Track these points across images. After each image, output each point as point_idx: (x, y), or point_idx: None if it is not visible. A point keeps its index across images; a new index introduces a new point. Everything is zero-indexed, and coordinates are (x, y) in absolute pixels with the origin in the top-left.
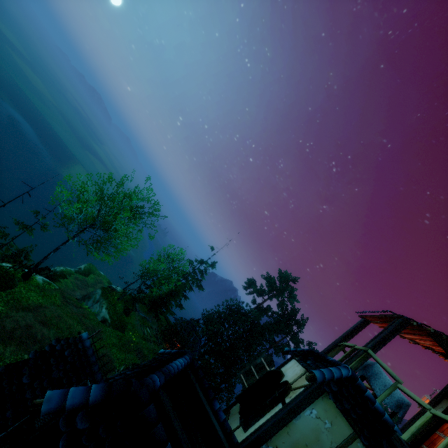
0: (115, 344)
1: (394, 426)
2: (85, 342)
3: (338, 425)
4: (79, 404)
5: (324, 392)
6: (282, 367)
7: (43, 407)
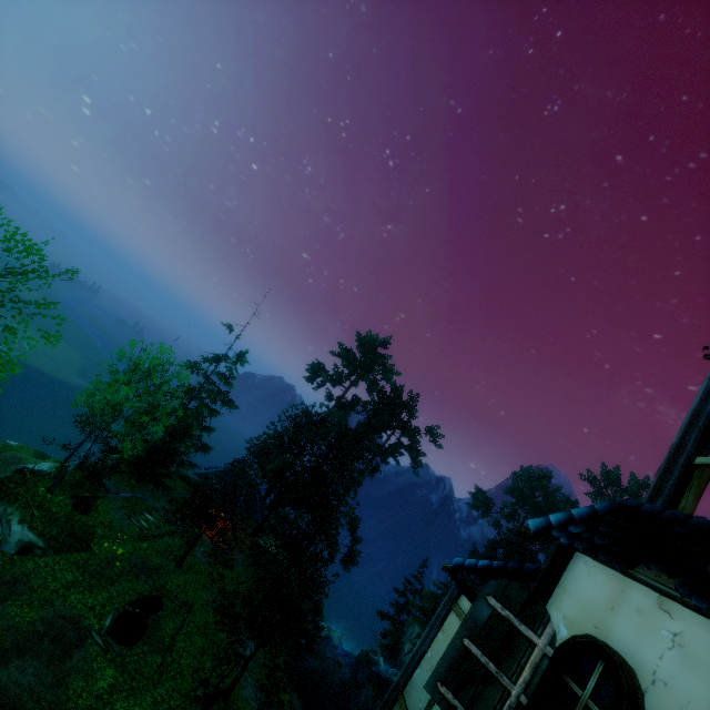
0: (73, 584)
1: None
2: None
3: None
4: None
5: None
6: (552, 591)
7: None
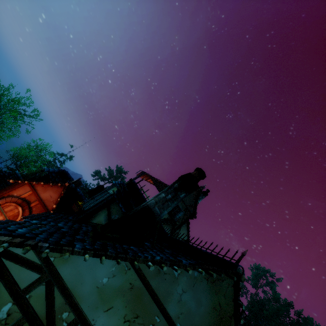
0: None
1: None
2: (18, 174)
3: None
4: (53, 171)
5: (115, 186)
6: None
7: (45, 170)
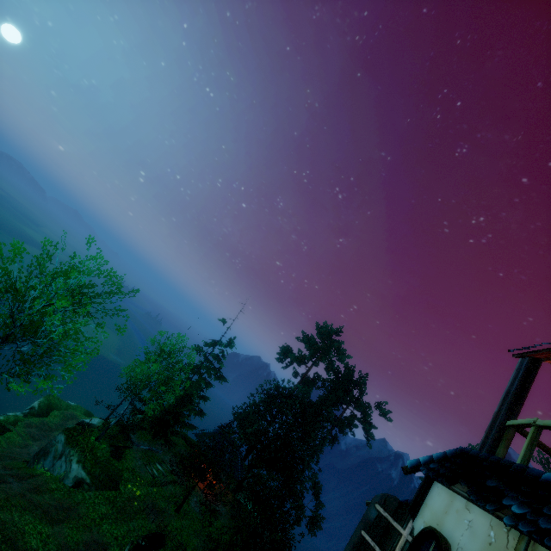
0: (105, 516)
1: None
2: None
3: None
4: None
5: None
6: (419, 507)
7: None
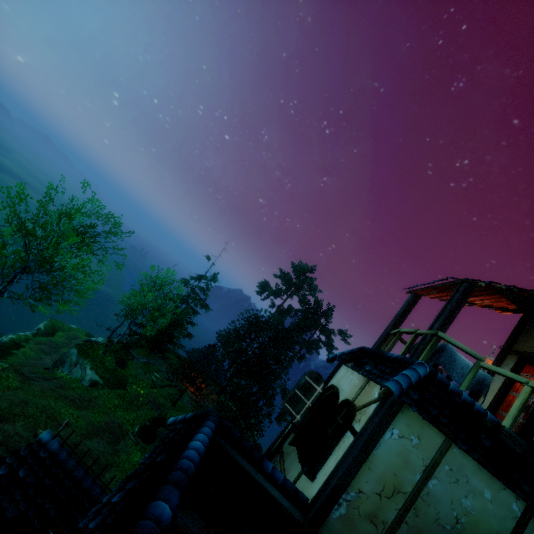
0: (118, 406)
1: (487, 413)
2: (50, 446)
3: (427, 436)
4: None
5: (403, 404)
6: (332, 378)
7: None
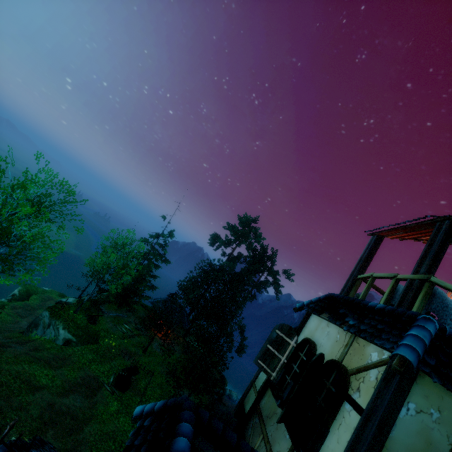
0: (92, 360)
1: None
2: None
3: (448, 408)
4: None
5: (417, 372)
6: (302, 328)
7: None
